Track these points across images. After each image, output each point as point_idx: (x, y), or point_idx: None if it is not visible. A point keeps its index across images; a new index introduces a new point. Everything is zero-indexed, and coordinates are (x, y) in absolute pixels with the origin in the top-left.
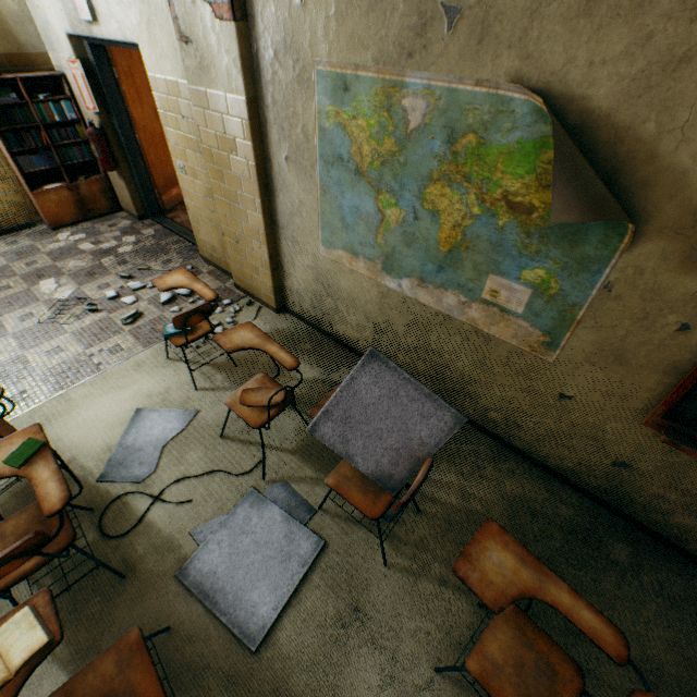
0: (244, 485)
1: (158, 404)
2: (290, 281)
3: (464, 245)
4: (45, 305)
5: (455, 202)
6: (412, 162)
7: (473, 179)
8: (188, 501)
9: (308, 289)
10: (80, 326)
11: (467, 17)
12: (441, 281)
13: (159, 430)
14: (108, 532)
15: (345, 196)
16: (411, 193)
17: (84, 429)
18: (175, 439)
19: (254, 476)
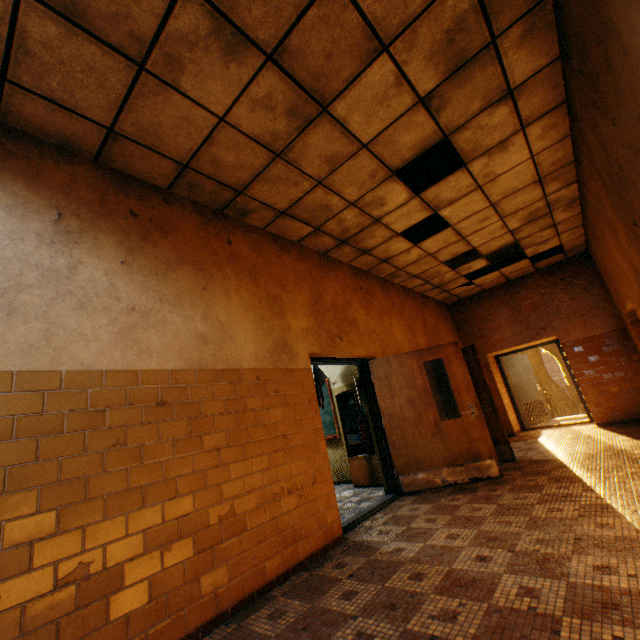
0: None
1: None
2: None
3: None
4: None
5: None
6: None
7: None
8: None
9: None
10: None
11: None
12: None
13: None
14: None
15: None
16: None
17: None
18: None
19: None
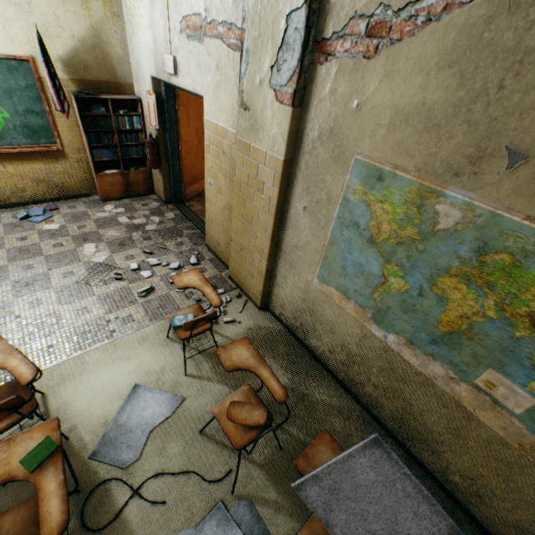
0: (213, 495)
1: (152, 383)
2: (277, 290)
3: (467, 334)
4: (83, 266)
5: (469, 298)
6: (430, 252)
7: (496, 288)
8: (162, 502)
9: (293, 302)
10: (105, 290)
11: (533, 165)
12: (431, 351)
13: (149, 412)
14: (87, 521)
15: (352, 252)
16: (421, 274)
17: (89, 396)
18: (161, 425)
19: (223, 486)
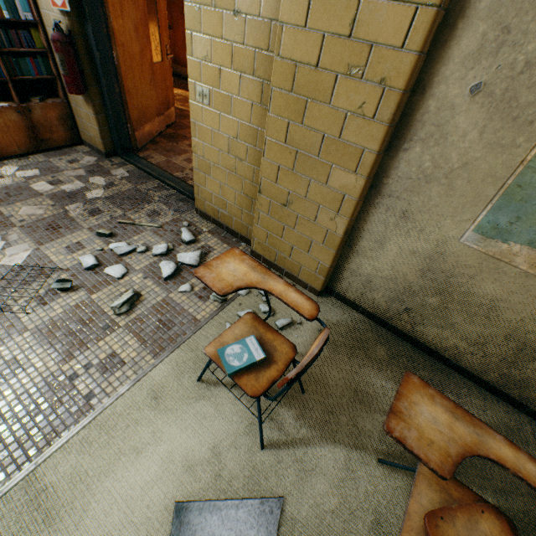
0: None
1: (209, 489)
2: (358, 263)
3: None
4: None
5: None
6: None
7: None
8: None
9: (394, 278)
10: (45, 316)
11: None
12: None
13: None
14: None
15: None
16: None
17: None
18: None
19: None
